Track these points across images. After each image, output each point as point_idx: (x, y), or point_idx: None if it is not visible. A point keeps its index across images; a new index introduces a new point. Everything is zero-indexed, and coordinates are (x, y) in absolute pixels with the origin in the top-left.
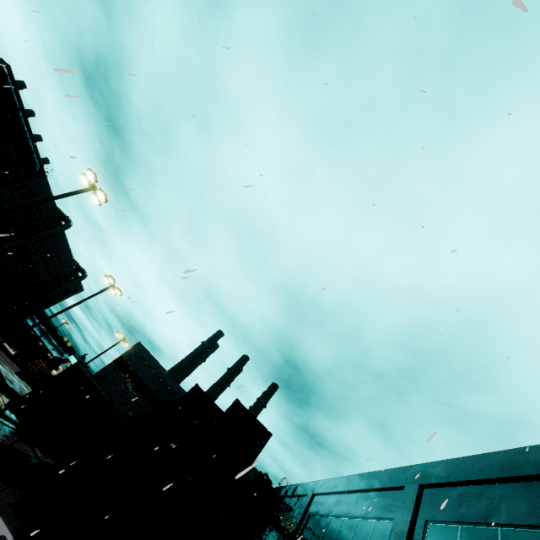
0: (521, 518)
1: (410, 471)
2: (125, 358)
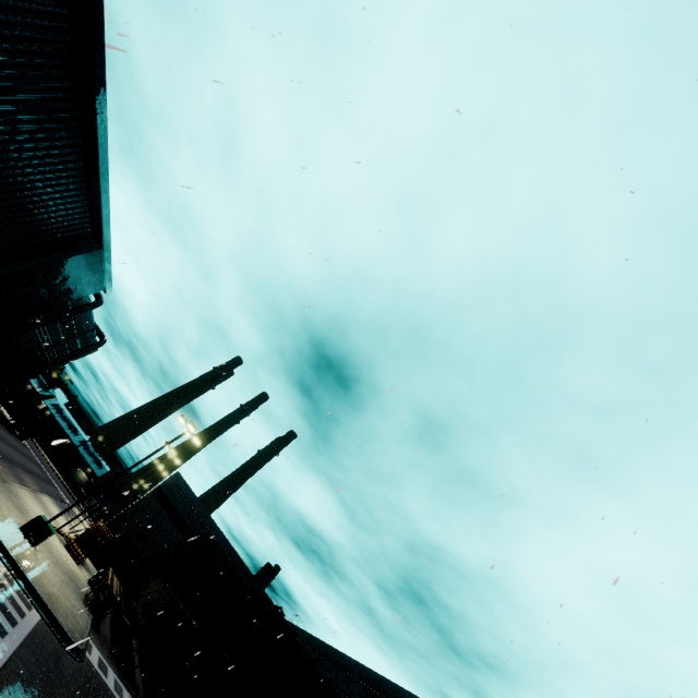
0: None
1: (387, 684)
2: (163, 488)
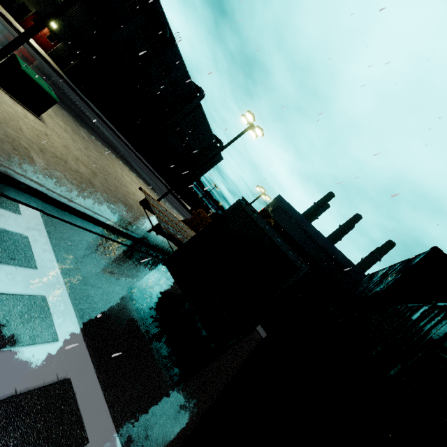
0: None
1: None
2: (268, 210)
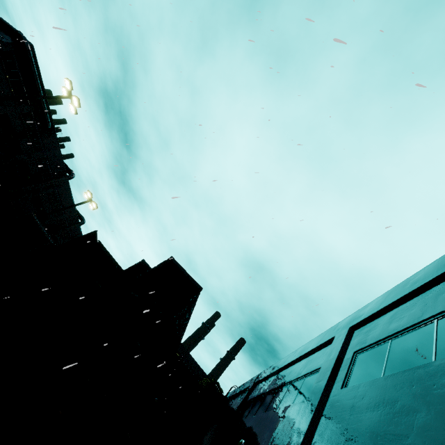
0: None
1: (342, 323)
2: None
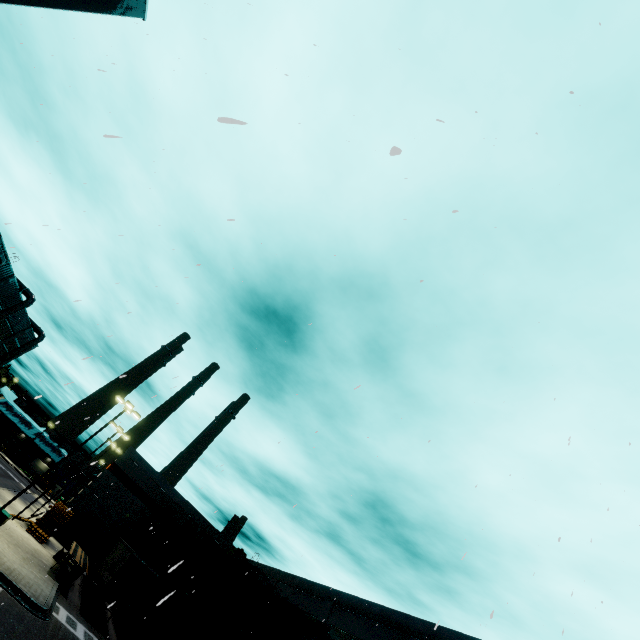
0: (361, 635)
1: (331, 592)
2: (118, 464)
